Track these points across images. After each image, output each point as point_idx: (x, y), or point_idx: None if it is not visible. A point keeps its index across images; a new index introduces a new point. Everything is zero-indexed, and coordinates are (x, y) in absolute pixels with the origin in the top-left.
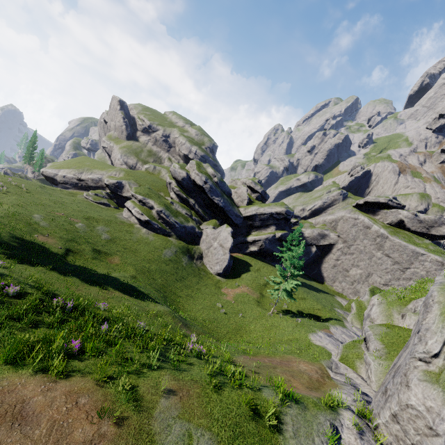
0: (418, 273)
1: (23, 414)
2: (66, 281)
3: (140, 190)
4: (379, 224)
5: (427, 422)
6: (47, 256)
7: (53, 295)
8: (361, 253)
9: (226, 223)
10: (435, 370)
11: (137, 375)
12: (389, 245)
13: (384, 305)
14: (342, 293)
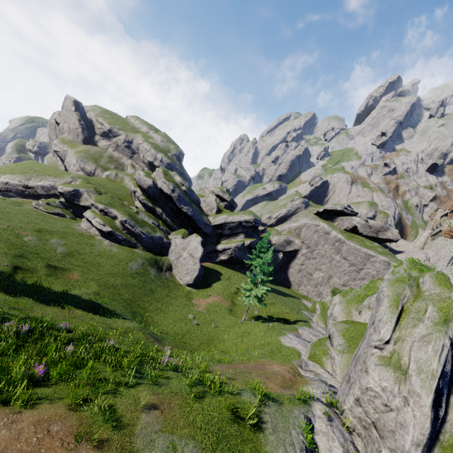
0: (370, 273)
1: None
2: (17, 302)
3: (101, 198)
4: (337, 230)
5: (383, 400)
6: None
7: (3, 319)
8: (322, 257)
9: (195, 232)
10: (387, 355)
11: (113, 394)
12: (345, 249)
13: (344, 304)
14: (307, 295)
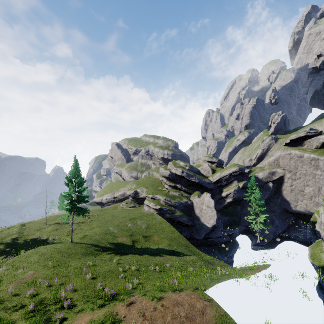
0: None
1: (178, 302)
2: (144, 257)
3: (148, 191)
4: (308, 151)
5: None
6: (128, 248)
7: (146, 265)
8: (305, 175)
9: (204, 190)
10: None
11: (204, 286)
12: (322, 164)
13: None
14: (307, 208)
